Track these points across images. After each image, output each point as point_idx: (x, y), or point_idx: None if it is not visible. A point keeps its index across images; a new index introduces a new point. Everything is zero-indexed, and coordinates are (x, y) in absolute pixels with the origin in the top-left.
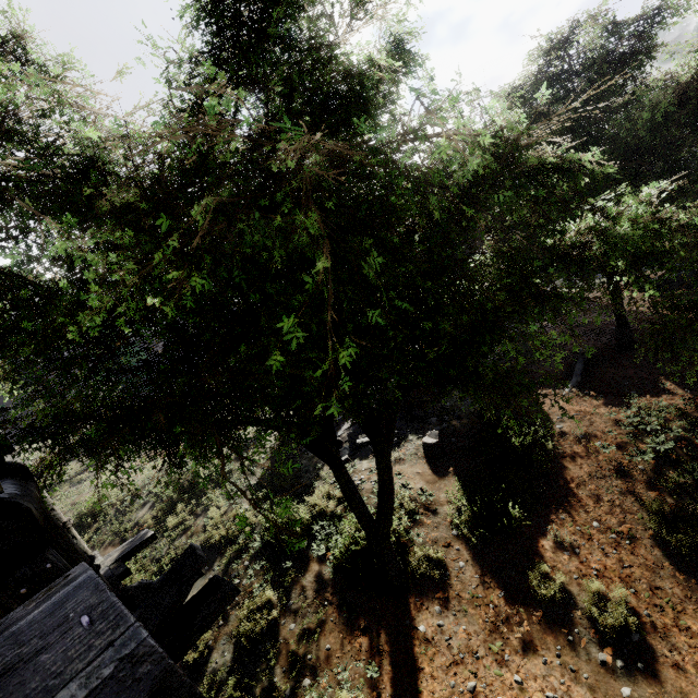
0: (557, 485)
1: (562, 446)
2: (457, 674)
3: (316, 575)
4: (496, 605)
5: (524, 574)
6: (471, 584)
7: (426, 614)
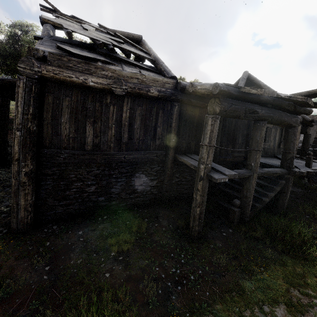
0: None
1: None
2: None
3: None
4: None
5: None
6: None
7: None
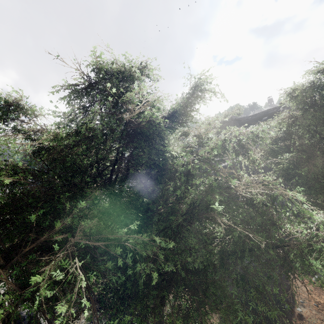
0: None
1: None
2: None
3: None
4: None
5: None
6: None
7: None
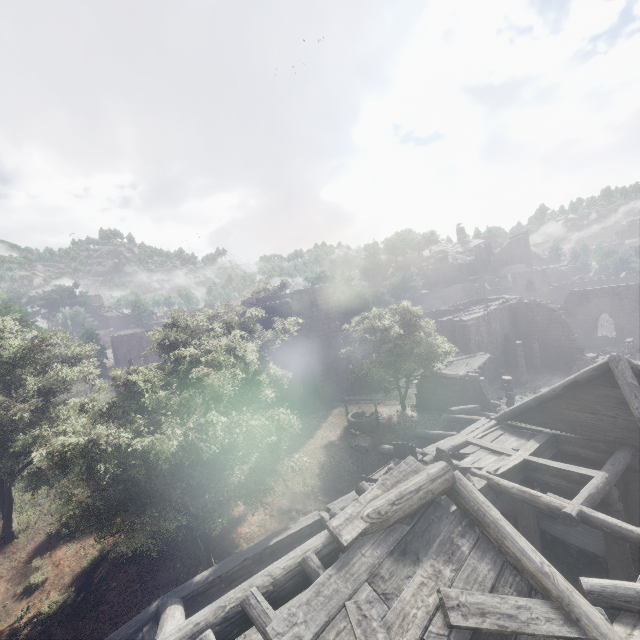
0: None
1: None
2: None
3: None
4: (21, 562)
5: (42, 555)
6: (26, 551)
7: (2, 556)
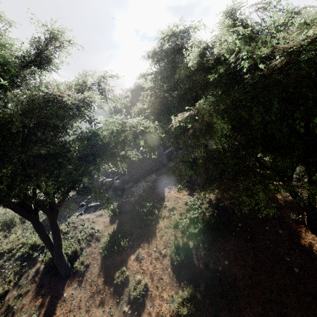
0: (152, 230)
1: (162, 212)
2: (67, 316)
3: (37, 268)
4: (99, 285)
5: (116, 271)
6: (94, 275)
7: (70, 288)
